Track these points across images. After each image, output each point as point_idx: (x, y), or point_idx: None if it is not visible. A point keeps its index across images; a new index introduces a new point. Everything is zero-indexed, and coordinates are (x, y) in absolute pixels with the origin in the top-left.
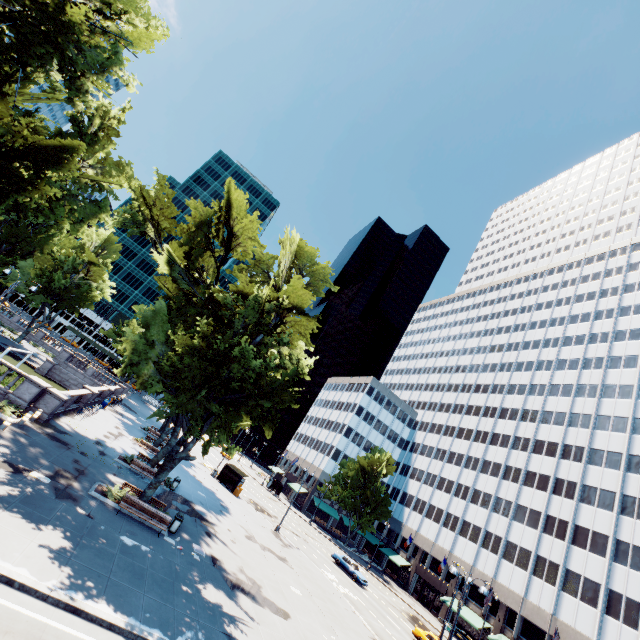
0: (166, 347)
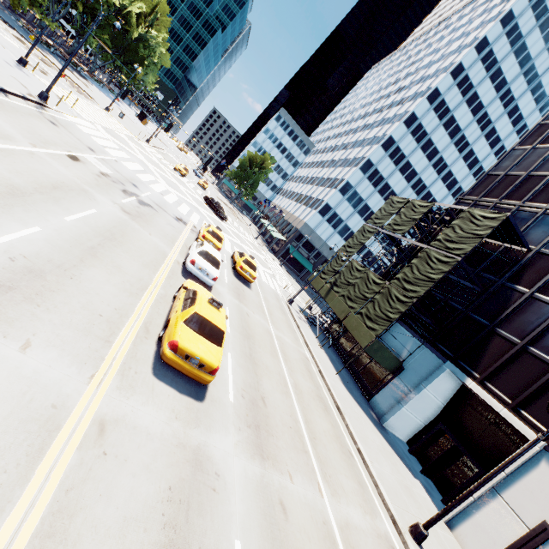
0: None
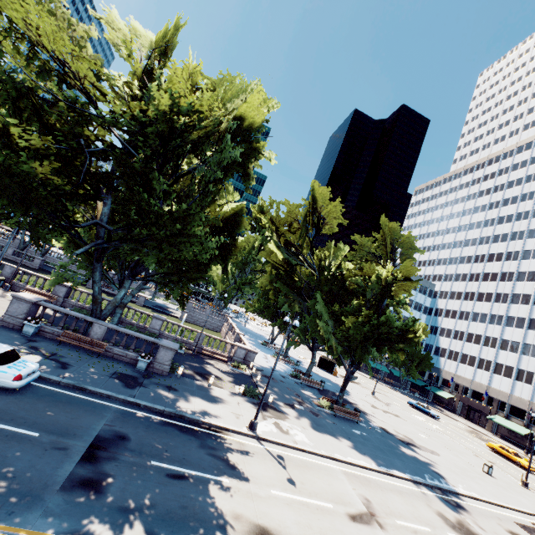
0: (331, 321)
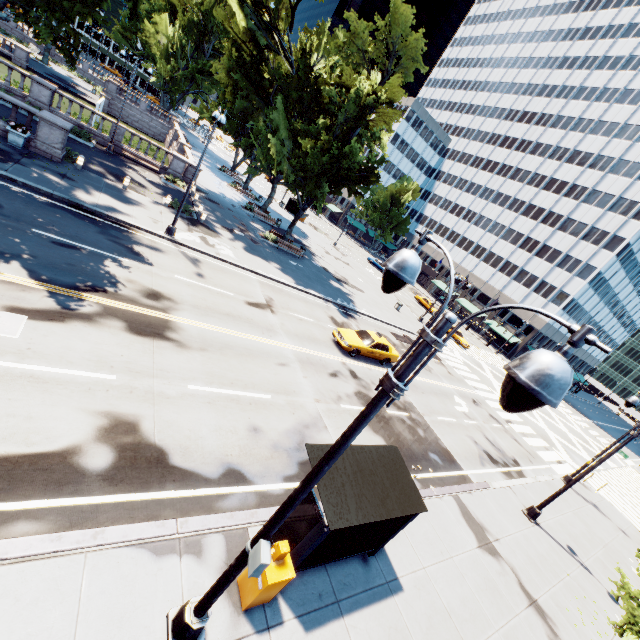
0: (289, 142)
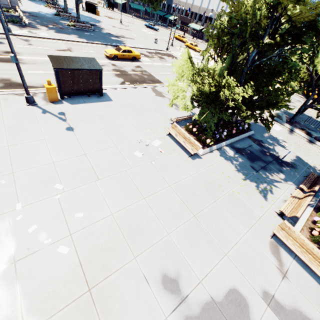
0: None
